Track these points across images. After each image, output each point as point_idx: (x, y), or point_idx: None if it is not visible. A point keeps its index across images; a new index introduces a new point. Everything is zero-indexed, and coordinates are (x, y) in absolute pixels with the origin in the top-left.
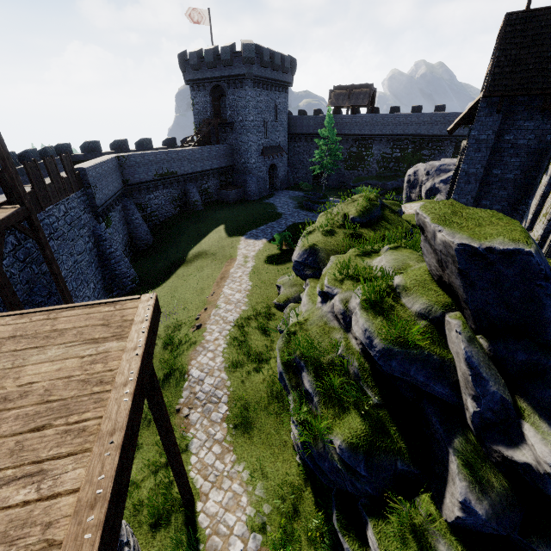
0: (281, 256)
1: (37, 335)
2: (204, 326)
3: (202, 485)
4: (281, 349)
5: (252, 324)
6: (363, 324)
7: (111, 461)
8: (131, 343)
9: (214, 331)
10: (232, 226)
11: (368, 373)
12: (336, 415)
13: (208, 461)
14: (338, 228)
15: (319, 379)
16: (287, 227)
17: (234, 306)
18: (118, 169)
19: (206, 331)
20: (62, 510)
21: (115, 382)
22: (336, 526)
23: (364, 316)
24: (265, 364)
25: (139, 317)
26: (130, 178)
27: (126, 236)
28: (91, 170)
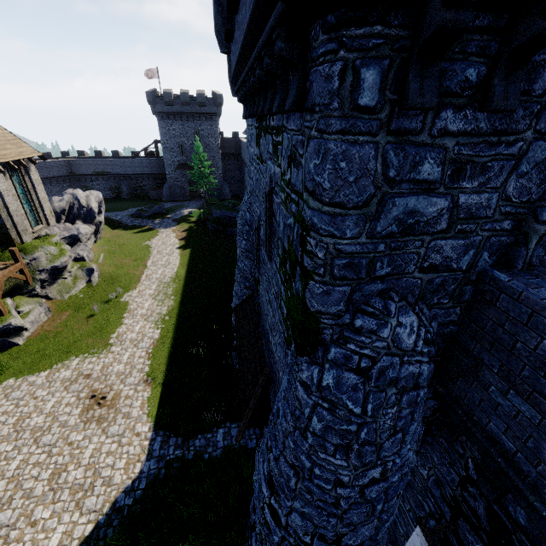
0: None
1: None
2: None
3: None
4: None
5: None
6: None
7: None
8: None
9: None
10: None
11: None
12: None
13: None
14: None
15: None
16: None
17: None
18: (66, 166)
19: None
20: None
21: None
22: None
23: None
24: None
25: None
26: (76, 172)
27: None
28: None
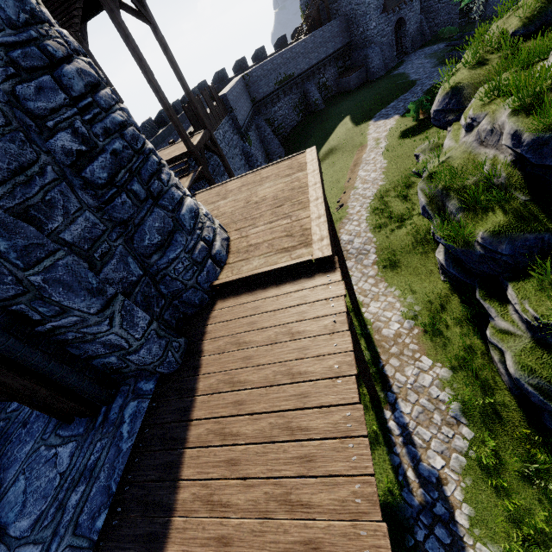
0: (417, 127)
1: (255, 182)
2: (346, 205)
3: (363, 300)
4: (423, 189)
5: (391, 194)
6: (511, 127)
7: (321, 206)
8: (310, 170)
9: (356, 206)
10: (358, 114)
11: (517, 178)
12: (479, 221)
13: (366, 287)
14: (491, 54)
15: (462, 199)
16: (424, 93)
17: (371, 184)
18: (245, 89)
19: (348, 208)
20: (305, 222)
21: (309, 185)
22: (478, 296)
23: (513, 120)
24: (407, 222)
25: (309, 159)
26: (256, 95)
27: (264, 153)
28: (229, 95)
